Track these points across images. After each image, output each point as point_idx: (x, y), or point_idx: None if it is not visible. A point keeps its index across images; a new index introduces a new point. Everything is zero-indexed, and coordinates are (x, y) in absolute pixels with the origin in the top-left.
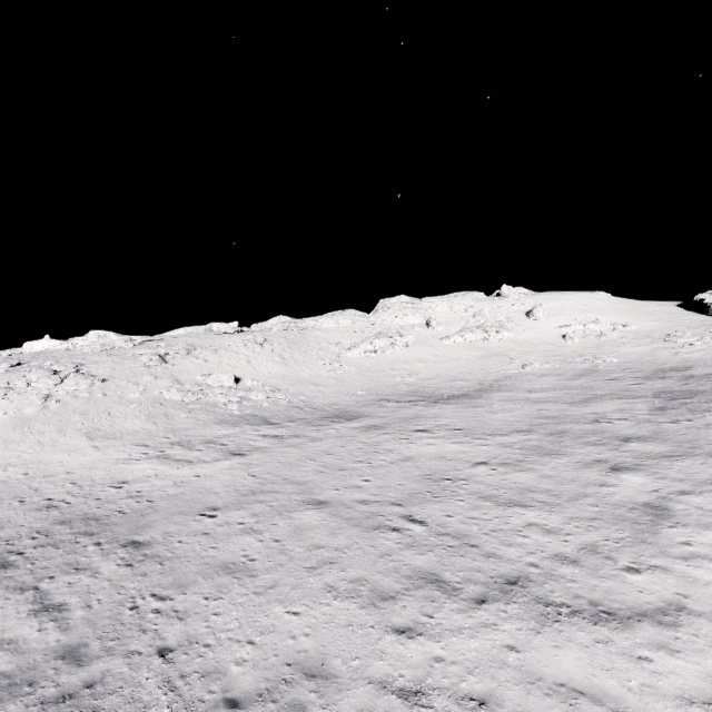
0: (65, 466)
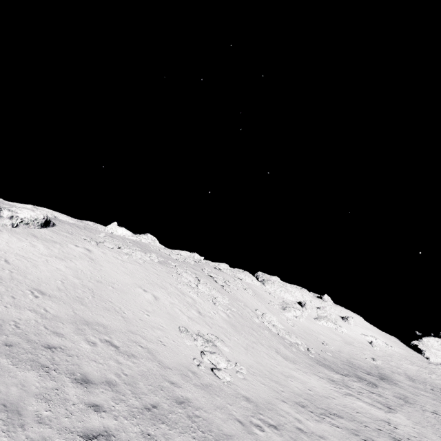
0: (317, 388)
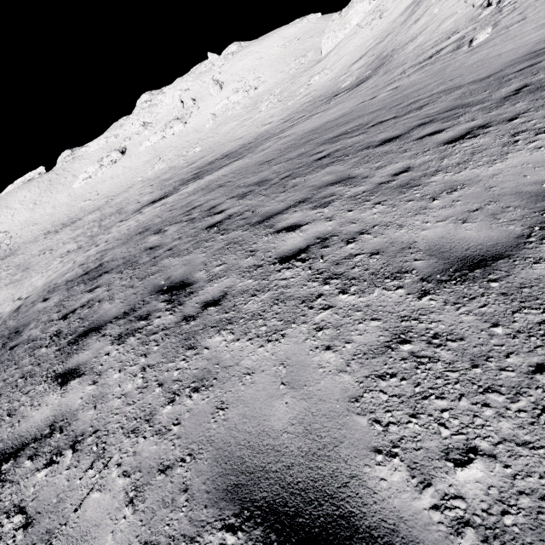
0: None
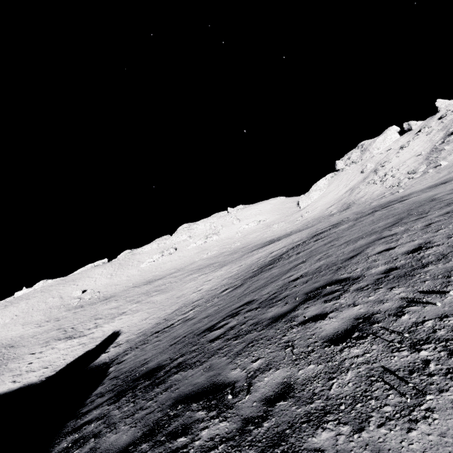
0: (12, 335)
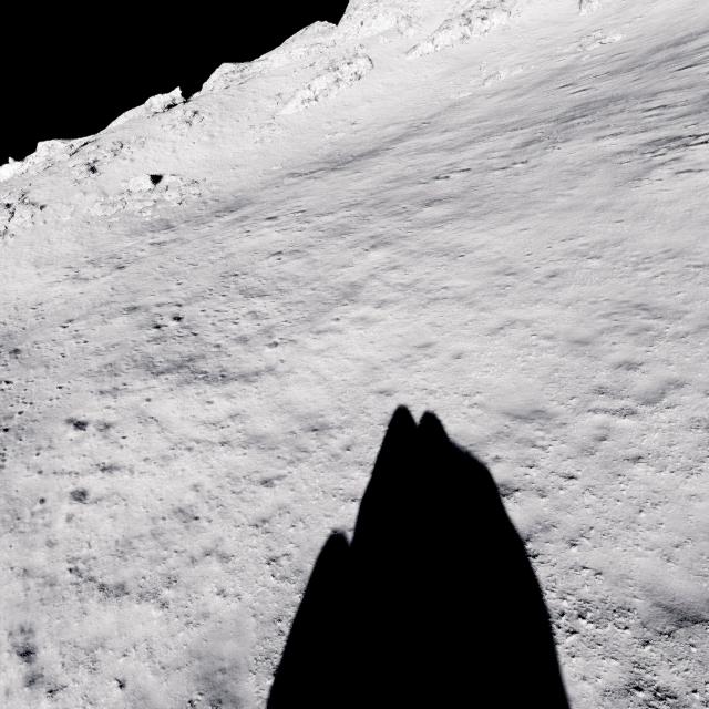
0: (17, 294)
